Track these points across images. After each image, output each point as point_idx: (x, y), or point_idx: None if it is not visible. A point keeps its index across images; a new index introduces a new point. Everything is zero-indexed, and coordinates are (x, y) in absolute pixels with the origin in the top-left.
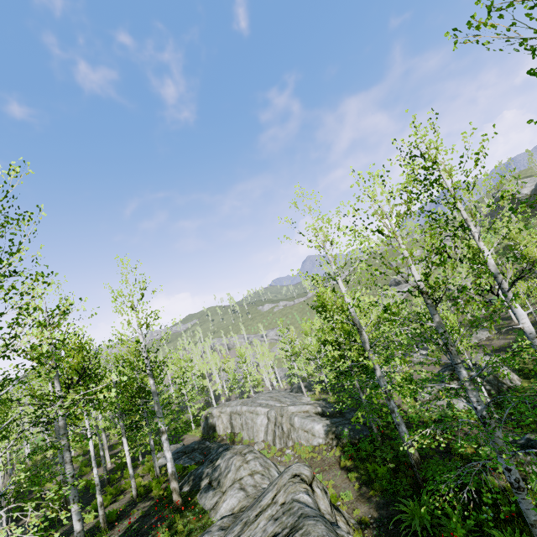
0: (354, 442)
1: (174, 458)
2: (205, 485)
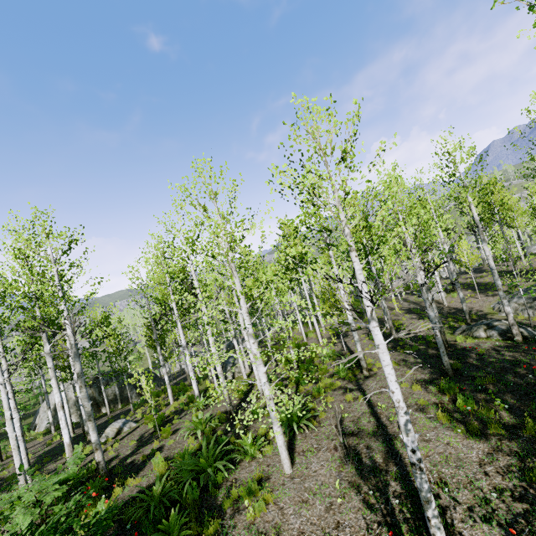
0: None
1: None
2: None
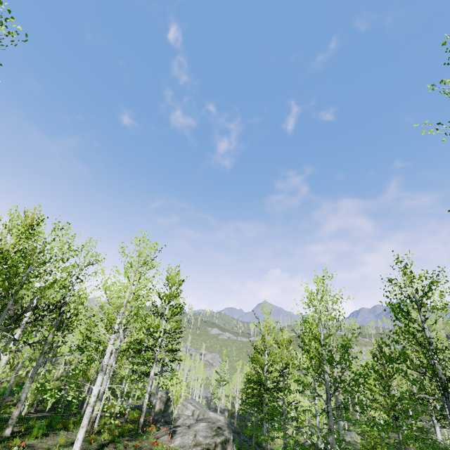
0: (239, 448)
1: (131, 408)
2: (163, 422)
